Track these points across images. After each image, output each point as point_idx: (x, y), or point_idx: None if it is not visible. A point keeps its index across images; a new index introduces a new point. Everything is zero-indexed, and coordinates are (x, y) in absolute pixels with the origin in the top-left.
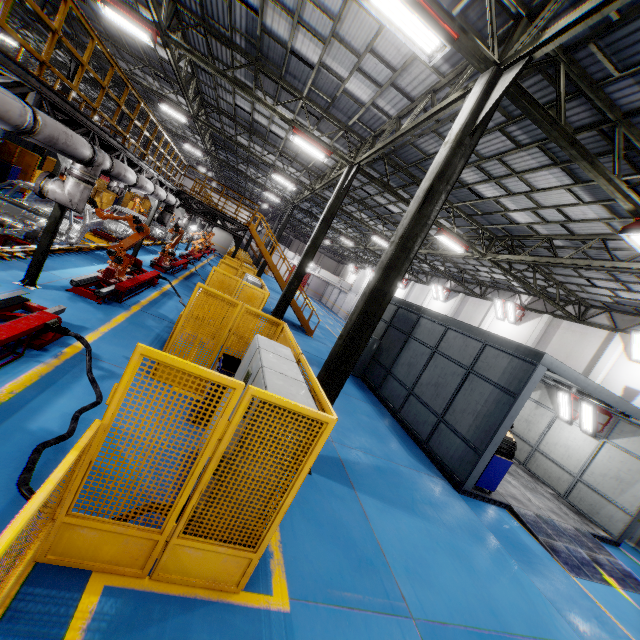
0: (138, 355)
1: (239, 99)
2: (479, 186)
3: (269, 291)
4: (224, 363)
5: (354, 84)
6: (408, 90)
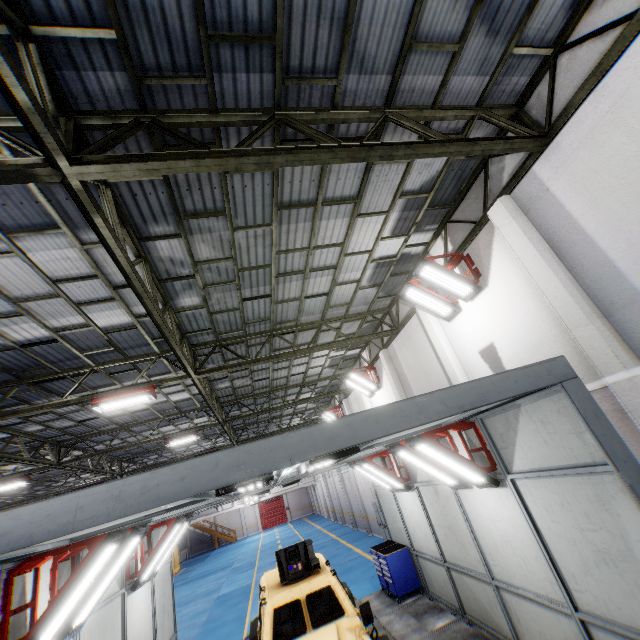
0: None
1: None
2: (16, 335)
3: (182, 590)
4: None
5: None
6: None
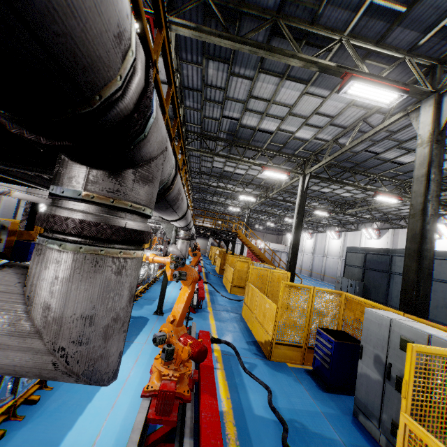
0: (414, 352)
1: (215, 163)
2: (399, 158)
3: None
4: (330, 335)
5: (301, 132)
6: (342, 123)
